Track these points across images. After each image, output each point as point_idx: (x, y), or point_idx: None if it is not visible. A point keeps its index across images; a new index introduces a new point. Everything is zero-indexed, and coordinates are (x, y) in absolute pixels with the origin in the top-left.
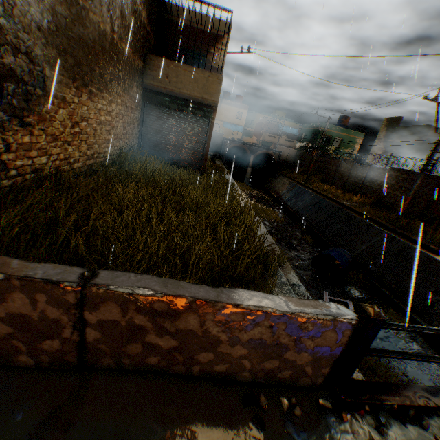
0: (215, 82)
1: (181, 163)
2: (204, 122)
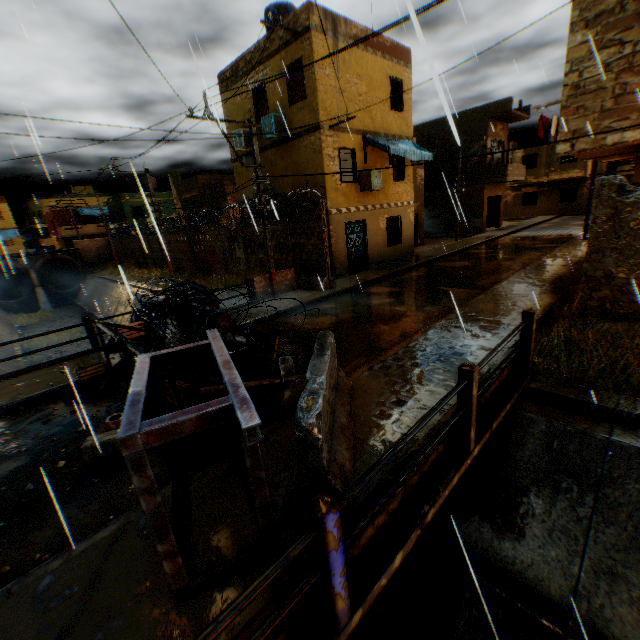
0: None
1: None
2: None
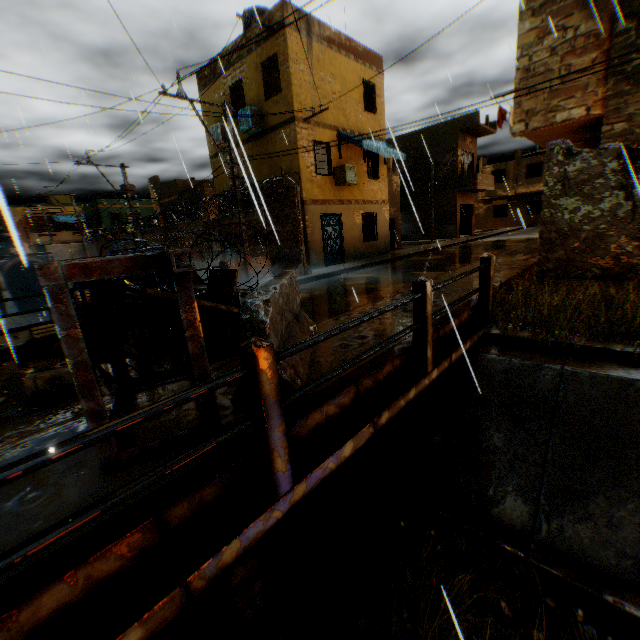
0: None
1: None
2: None
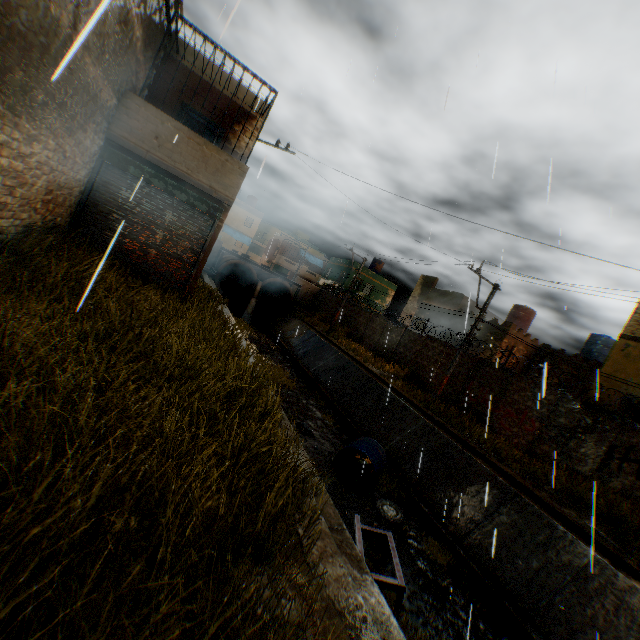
0: (235, 172)
1: (151, 275)
2: (206, 221)
